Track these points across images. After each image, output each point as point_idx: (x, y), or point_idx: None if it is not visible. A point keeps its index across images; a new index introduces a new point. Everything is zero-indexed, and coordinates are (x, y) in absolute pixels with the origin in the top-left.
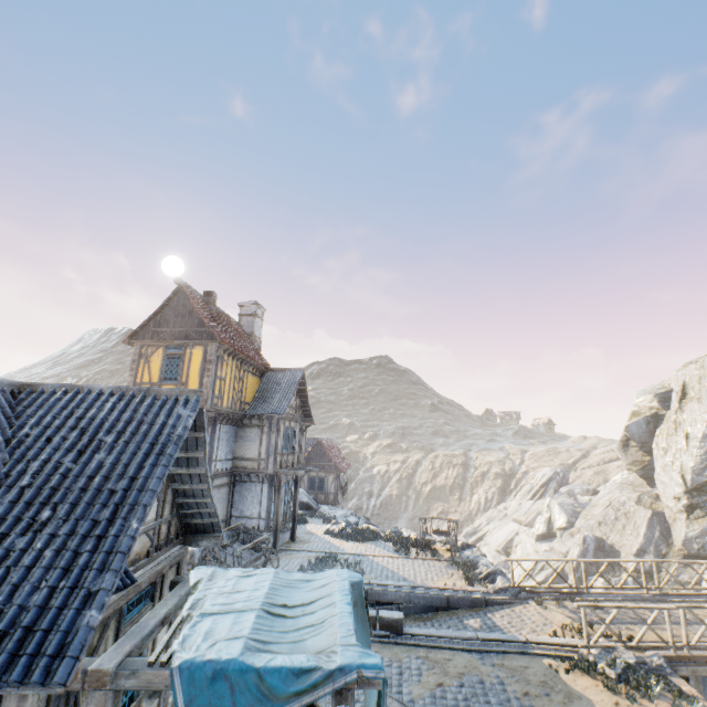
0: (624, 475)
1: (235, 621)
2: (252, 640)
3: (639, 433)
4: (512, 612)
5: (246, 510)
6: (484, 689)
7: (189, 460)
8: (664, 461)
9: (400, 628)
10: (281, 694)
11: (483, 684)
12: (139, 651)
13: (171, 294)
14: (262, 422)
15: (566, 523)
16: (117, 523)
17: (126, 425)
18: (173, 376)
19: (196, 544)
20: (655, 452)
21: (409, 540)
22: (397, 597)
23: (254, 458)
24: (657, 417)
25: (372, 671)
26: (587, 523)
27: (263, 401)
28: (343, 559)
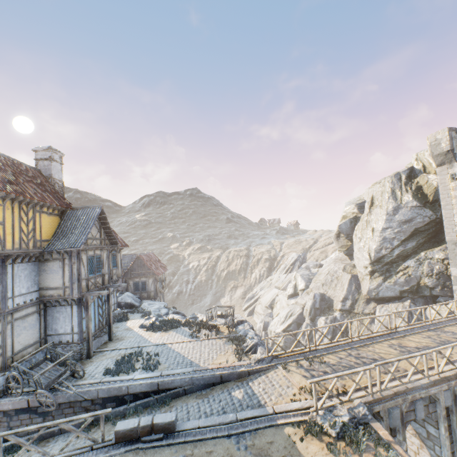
0: (337, 254)
1: None
2: None
3: (346, 229)
4: (266, 378)
5: (60, 329)
6: None
7: None
8: (359, 245)
9: (172, 428)
10: None
11: None
12: None
13: None
14: (62, 256)
15: (304, 286)
16: None
17: None
18: None
19: None
20: (354, 240)
21: (201, 323)
22: (182, 382)
23: (59, 287)
24: (356, 218)
25: None
26: (316, 285)
27: (62, 237)
28: (146, 352)
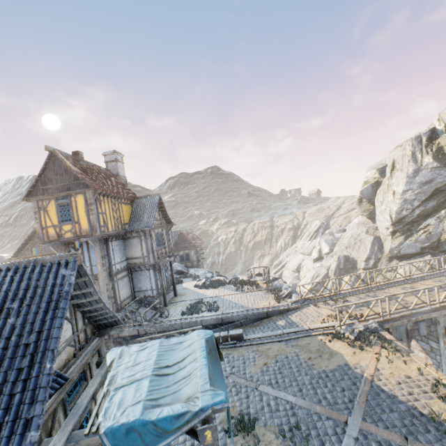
0: (359, 218)
1: (137, 388)
2: (148, 401)
3: (367, 194)
4: (301, 313)
5: (143, 287)
6: (288, 361)
7: (84, 294)
8: (381, 208)
9: (242, 337)
10: (169, 430)
11: (287, 358)
12: (80, 423)
13: (46, 159)
14: (139, 234)
15: (328, 250)
16: (35, 367)
17: (25, 292)
18: (68, 218)
19: (107, 334)
20: (376, 204)
21: (243, 282)
22: (239, 317)
23: (140, 257)
24: (378, 183)
25: (220, 405)
26: (340, 248)
27: (137, 220)
28: (206, 301)
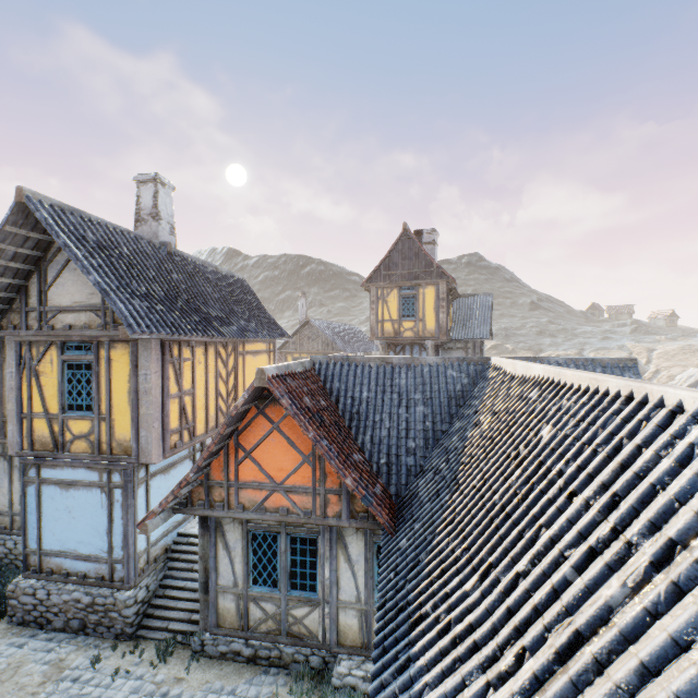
0: None
1: None
2: None
3: None
4: None
5: None
6: None
7: None
8: None
9: None
10: None
11: None
12: None
13: (398, 239)
14: (466, 345)
15: None
16: None
17: None
18: (410, 313)
19: None
20: None
21: None
22: None
23: None
24: None
25: None
26: None
27: (462, 326)
28: None
